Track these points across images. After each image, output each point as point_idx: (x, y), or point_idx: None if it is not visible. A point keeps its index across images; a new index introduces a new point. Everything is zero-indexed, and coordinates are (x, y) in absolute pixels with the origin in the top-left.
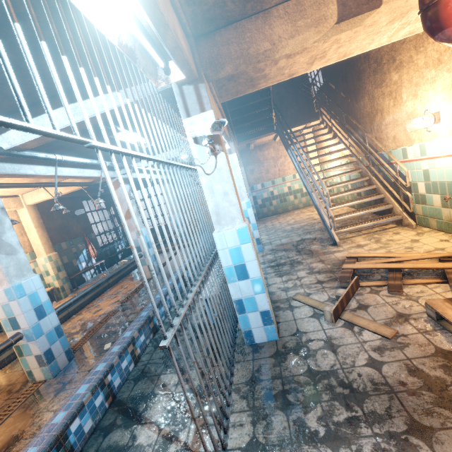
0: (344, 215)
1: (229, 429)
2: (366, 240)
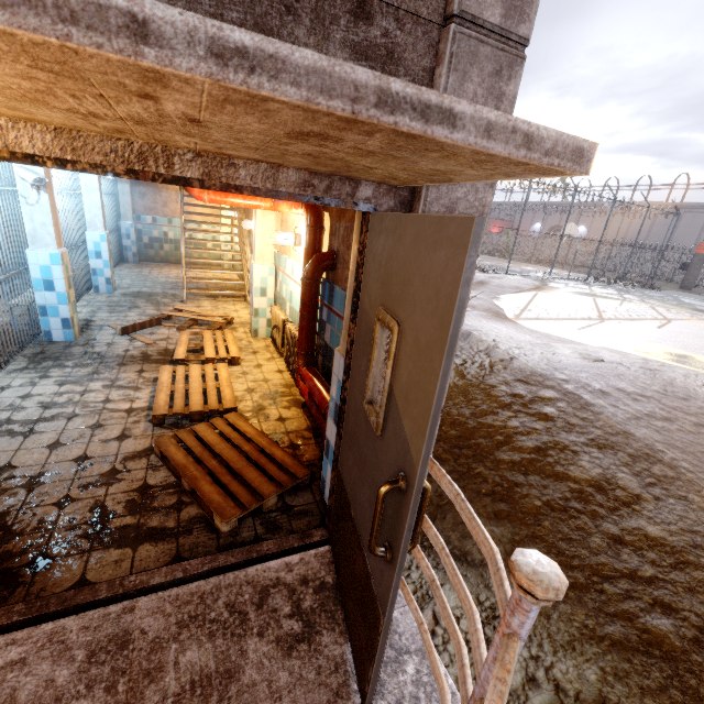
0: (203, 280)
1: (9, 365)
2: (210, 304)
